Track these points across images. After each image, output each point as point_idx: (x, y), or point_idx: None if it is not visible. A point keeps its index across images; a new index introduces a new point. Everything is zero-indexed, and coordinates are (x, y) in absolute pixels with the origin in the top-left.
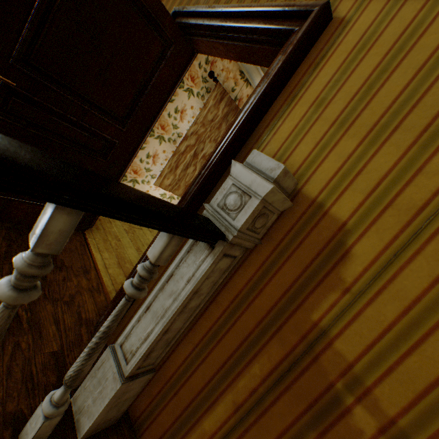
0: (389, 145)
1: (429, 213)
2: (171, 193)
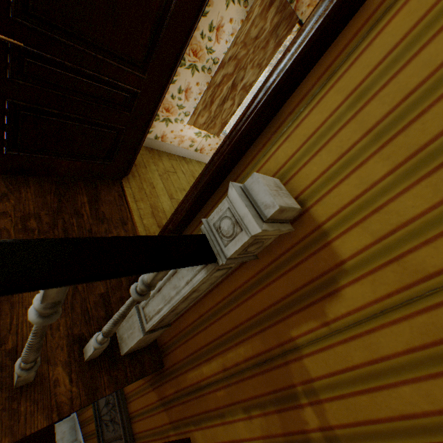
0: (426, 184)
1: (436, 285)
2: (206, 132)
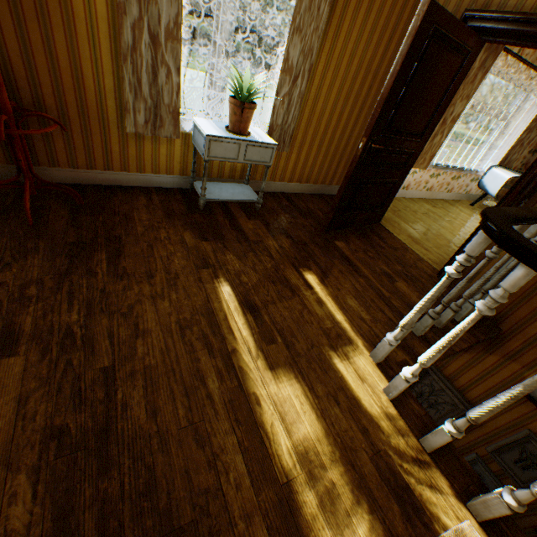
0: None
1: None
2: (413, 169)
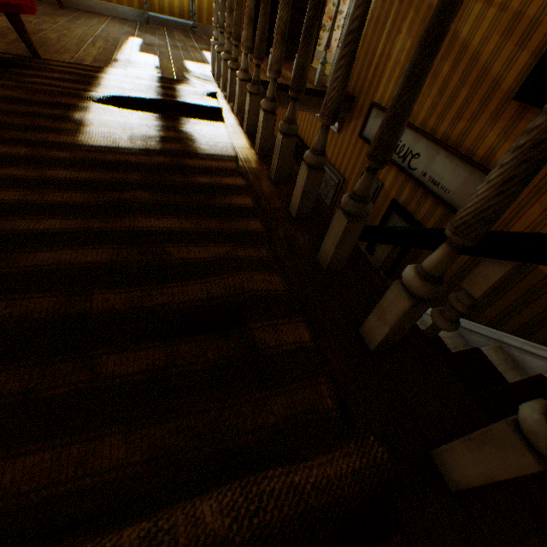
0: None
1: None
2: None
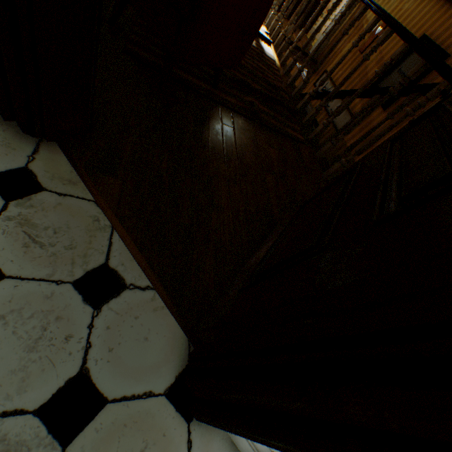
0: None
1: None
2: None
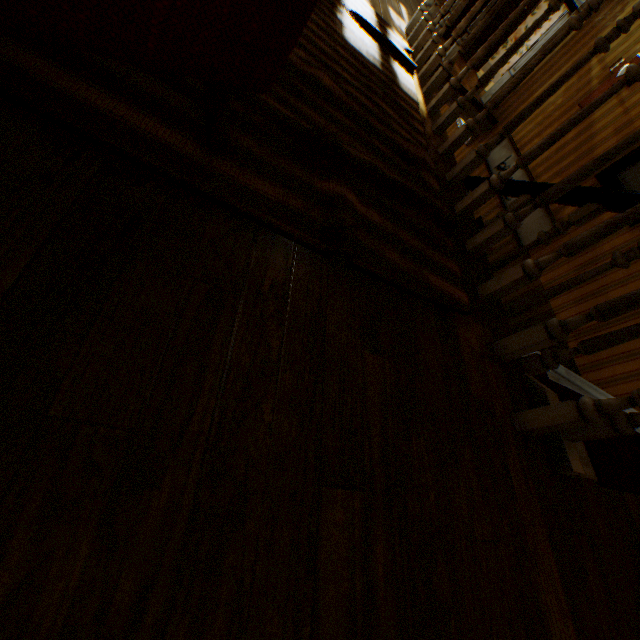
0: None
1: None
2: None
